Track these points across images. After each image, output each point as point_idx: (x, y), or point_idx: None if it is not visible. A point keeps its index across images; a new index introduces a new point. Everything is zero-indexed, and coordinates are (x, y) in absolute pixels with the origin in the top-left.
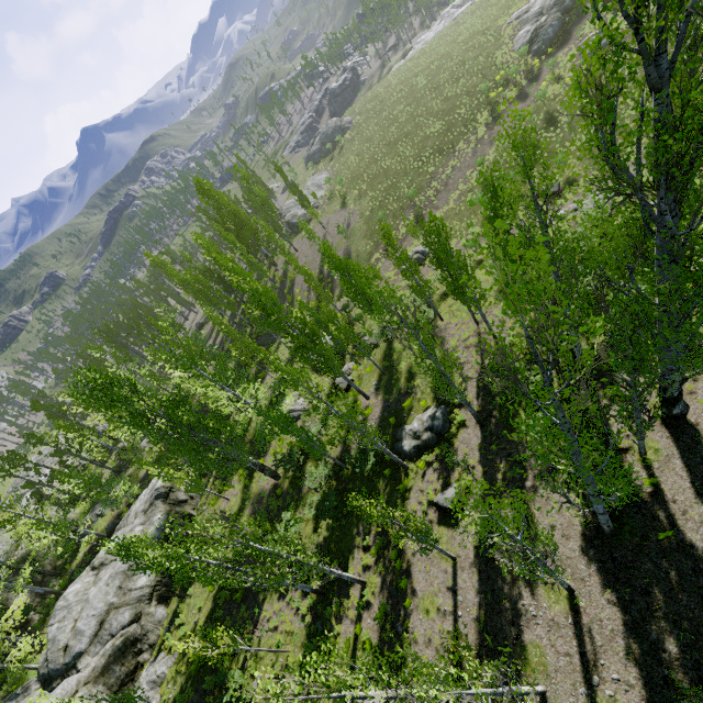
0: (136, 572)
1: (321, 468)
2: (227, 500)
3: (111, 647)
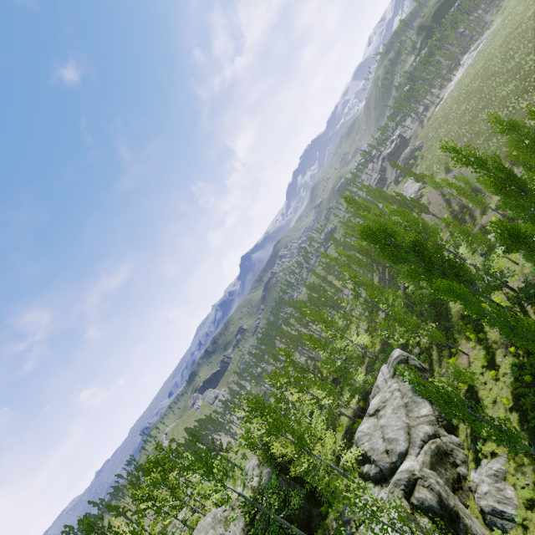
0: (414, 406)
1: None
2: (466, 355)
3: (428, 449)
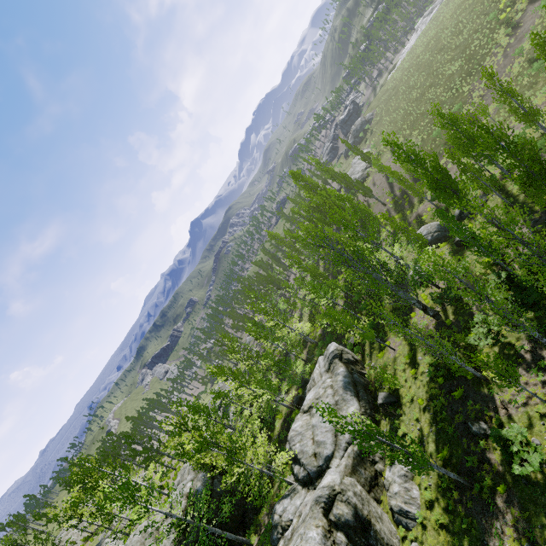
0: (343, 405)
1: (493, 278)
2: (393, 350)
3: (352, 451)
